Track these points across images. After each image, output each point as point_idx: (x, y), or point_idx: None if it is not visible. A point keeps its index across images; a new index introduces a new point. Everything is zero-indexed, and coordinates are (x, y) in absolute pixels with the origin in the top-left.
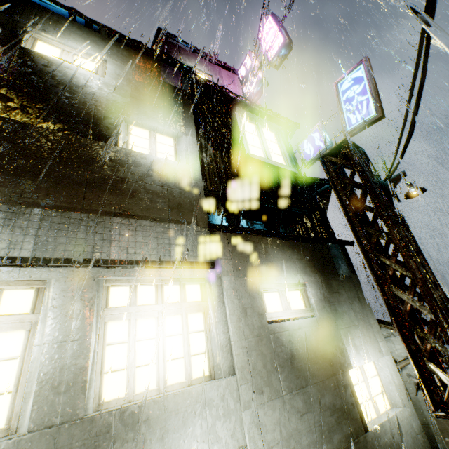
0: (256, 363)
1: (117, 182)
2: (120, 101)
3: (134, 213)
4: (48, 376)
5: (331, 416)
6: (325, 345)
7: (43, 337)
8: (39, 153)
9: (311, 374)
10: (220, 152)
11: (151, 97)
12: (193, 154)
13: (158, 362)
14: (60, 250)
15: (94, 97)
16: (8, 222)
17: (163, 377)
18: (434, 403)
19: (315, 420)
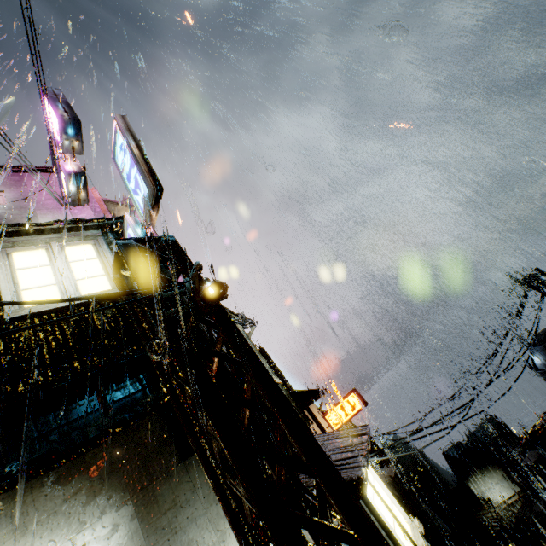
0: None
1: None
2: None
3: None
4: None
5: None
6: None
7: None
8: None
9: None
10: None
11: None
12: None
13: None
14: None
15: None
16: None
17: None
18: None
19: None
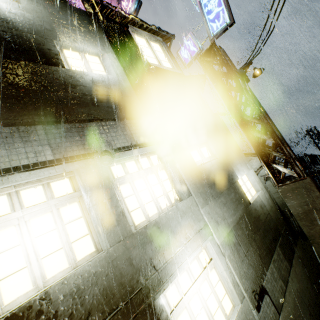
0: (199, 187)
1: (79, 97)
2: (46, 27)
3: (101, 118)
4: (105, 220)
5: (236, 202)
6: (225, 171)
7: (91, 202)
8: (12, 82)
9: (223, 186)
10: (131, 64)
11: (68, 21)
12: (118, 68)
13: (153, 200)
14: (70, 151)
15: (24, 25)
16: (24, 138)
17: (158, 206)
18: (277, 181)
19: (230, 205)
